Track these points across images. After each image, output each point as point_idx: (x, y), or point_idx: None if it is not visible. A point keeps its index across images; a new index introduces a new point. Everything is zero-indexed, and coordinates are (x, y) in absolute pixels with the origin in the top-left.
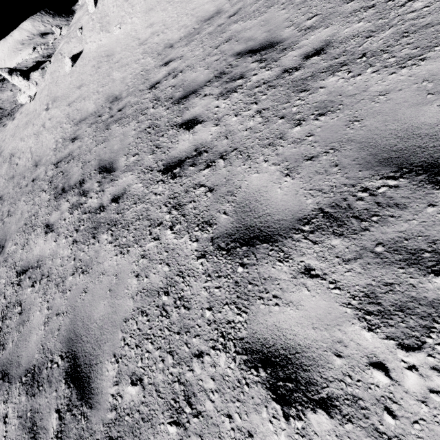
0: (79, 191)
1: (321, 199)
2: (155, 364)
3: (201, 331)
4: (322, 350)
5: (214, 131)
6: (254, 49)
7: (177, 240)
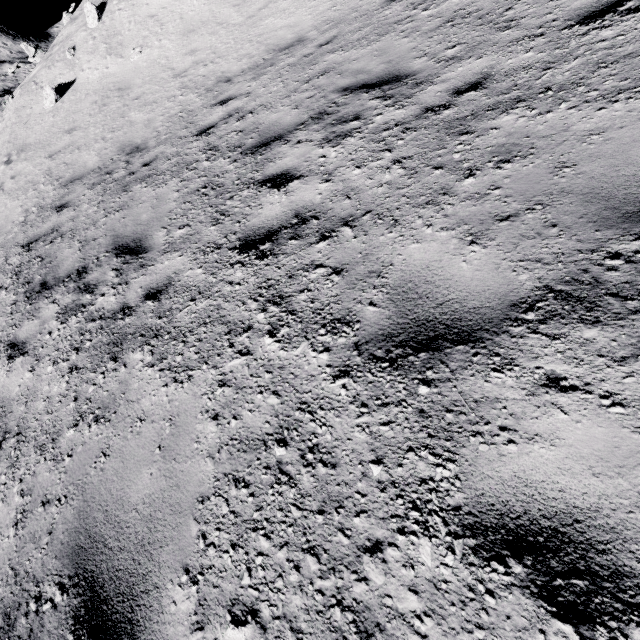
0: (77, 285)
1: (543, 272)
2: (280, 576)
3: (369, 503)
4: (624, 511)
5: (325, 189)
6: (370, 83)
7: (286, 352)
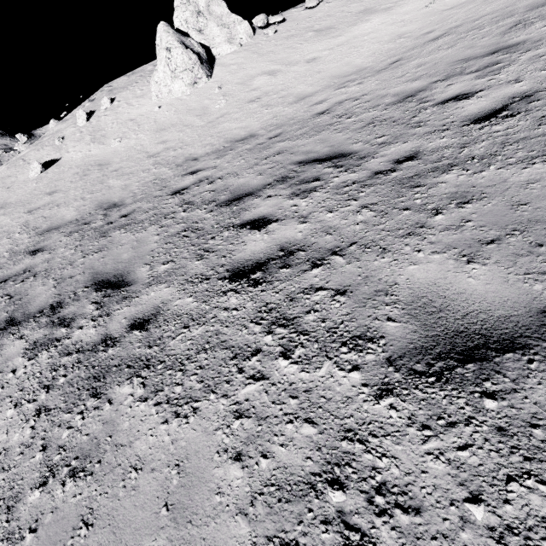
0: (50, 320)
1: None
2: None
3: None
4: None
5: (304, 228)
6: (321, 158)
7: (308, 373)
